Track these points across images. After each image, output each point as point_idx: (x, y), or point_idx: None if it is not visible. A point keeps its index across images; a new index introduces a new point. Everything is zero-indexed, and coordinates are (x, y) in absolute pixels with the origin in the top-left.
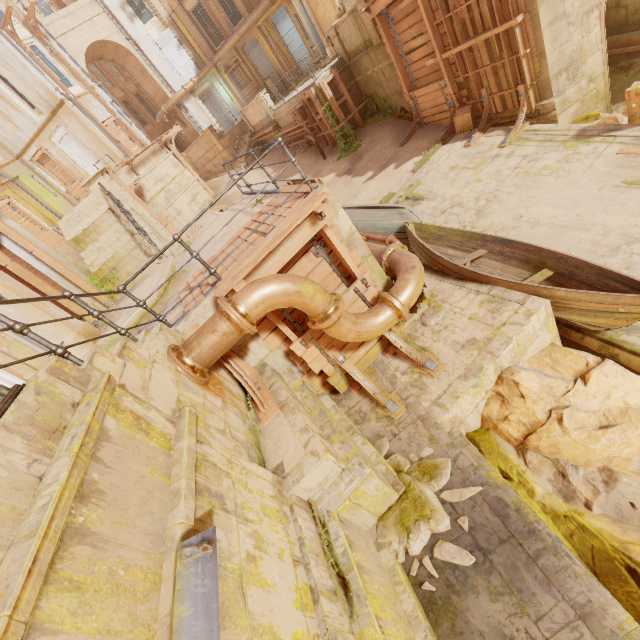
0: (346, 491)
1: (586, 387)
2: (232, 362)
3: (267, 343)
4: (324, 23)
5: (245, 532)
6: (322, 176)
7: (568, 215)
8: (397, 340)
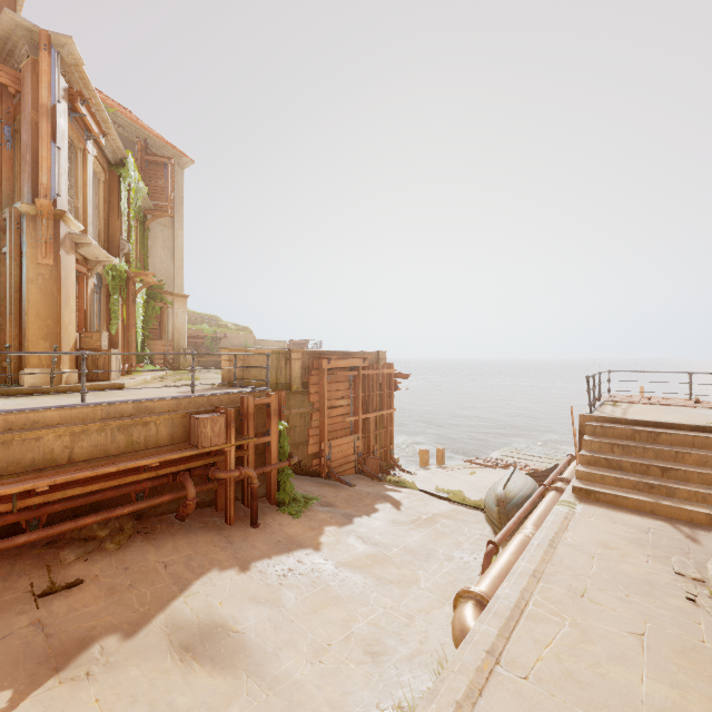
0: None
1: None
2: None
3: None
4: (64, 333)
5: None
6: (315, 537)
7: (491, 481)
8: None
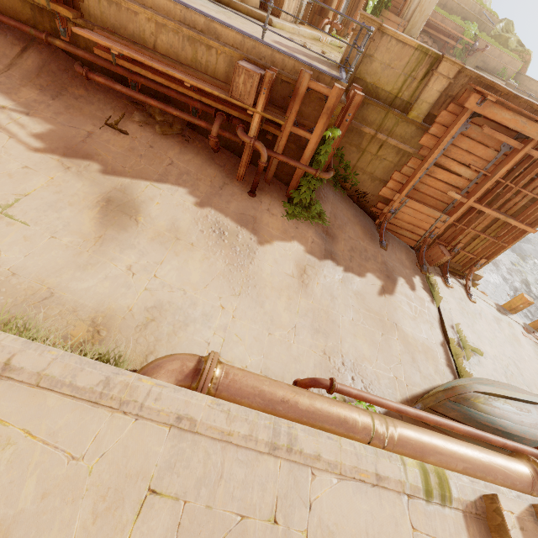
0: None
1: None
2: None
3: None
4: None
5: None
6: (273, 237)
7: None
8: None
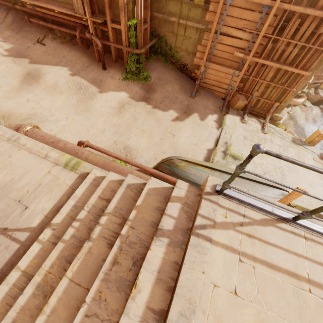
0: None
1: None
2: None
3: None
4: None
5: None
6: (109, 89)
7: (321, 195)
8: None
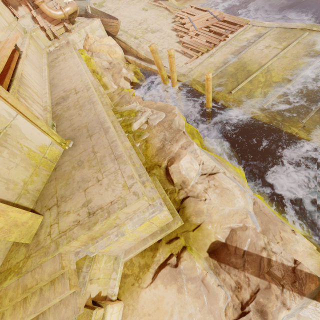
0: (33, 28)
1: (103, 39)
2: (11, 7)
3: (24, 9)
4: None
5: (1, 6)
6: None
7: (129, 15)
8: (67, 25)
